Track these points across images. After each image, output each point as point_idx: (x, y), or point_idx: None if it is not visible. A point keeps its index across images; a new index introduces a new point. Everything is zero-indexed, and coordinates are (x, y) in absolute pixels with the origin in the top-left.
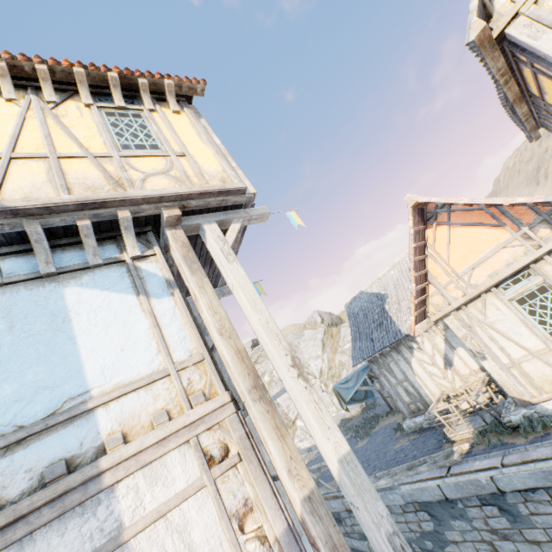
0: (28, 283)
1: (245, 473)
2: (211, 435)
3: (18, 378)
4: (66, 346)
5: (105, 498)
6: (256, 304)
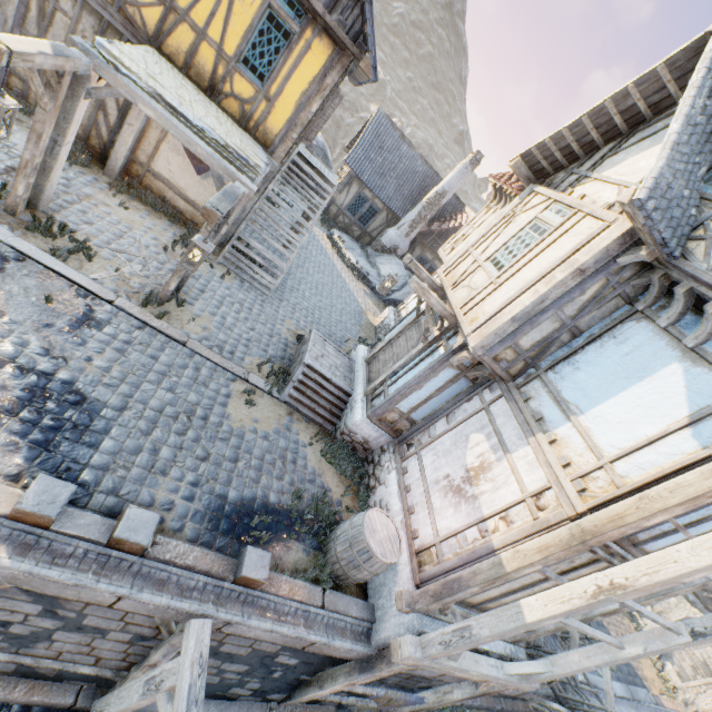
0: (673, 339)
1: (526, 522)
2: (552, 498)
3: (589, 376)
4: (616, 388)
5: (524, 442)
6: (706, 549)
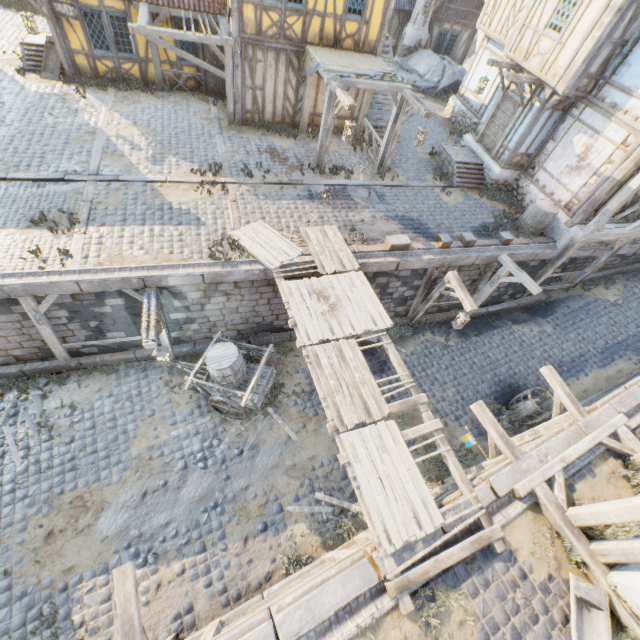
0: None
1: (621, 157)
2: (632, 138)
3: (638, 66)
4: None
5: (608, 123)
6: None
